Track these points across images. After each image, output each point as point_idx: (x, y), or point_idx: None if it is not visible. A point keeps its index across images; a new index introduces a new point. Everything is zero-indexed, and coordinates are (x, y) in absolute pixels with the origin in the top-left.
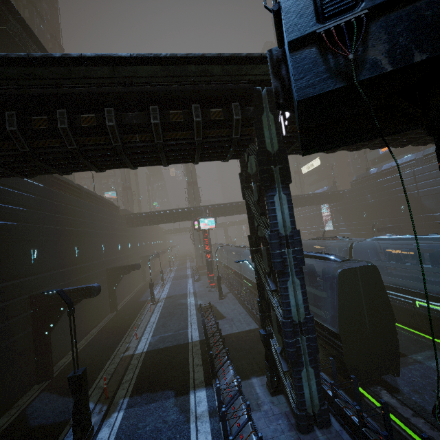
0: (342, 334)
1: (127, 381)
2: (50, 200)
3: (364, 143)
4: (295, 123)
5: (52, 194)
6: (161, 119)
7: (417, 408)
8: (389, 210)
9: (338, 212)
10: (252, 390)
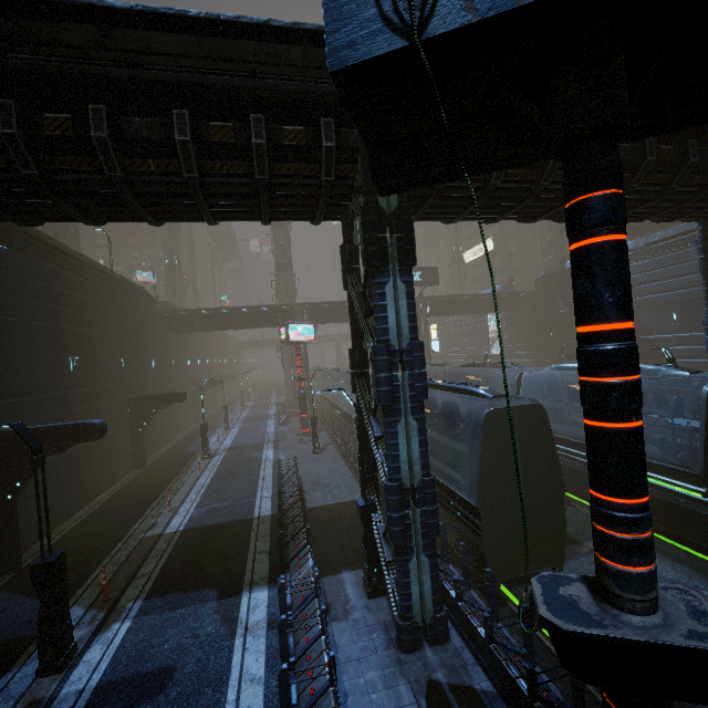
0: (483, 508)
1: (144, 575)
2: (21, 274)
3: (542, 209)
4: None
5: (25, 265)
6: (195, 136)
7: None
8: None
9: (513, 326)
10: (340, 590)
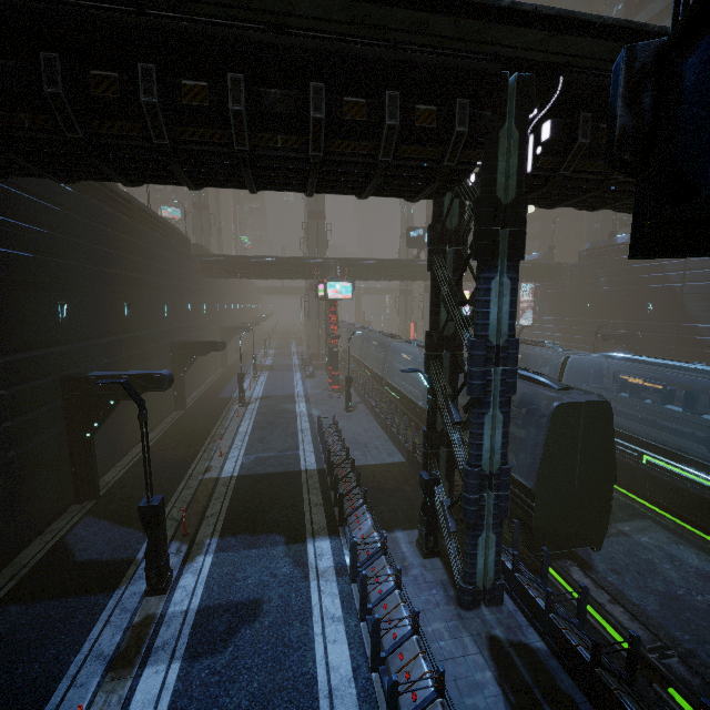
0: (538, 491)
1: (213, 514)
2: (84, 218)
3: None
4: (554, 153)
5: (87, 208)
6: (328, 112)
7: (613, 591)
8: (628, 308)
9: (547, 298)
10: (396, 548)
